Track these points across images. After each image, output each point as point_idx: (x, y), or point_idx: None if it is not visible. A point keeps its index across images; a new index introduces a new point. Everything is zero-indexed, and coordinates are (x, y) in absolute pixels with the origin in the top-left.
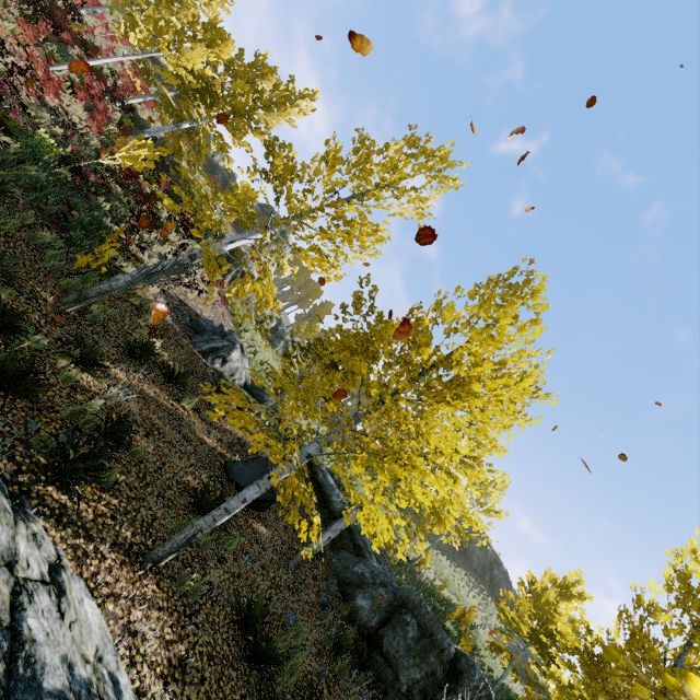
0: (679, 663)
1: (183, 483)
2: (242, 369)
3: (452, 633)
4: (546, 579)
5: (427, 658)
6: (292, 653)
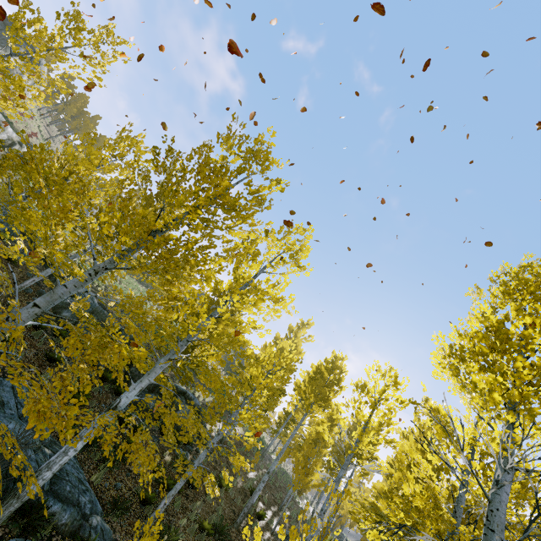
0: None
1: None
2: None
3: None
4: None
5: None
6: None
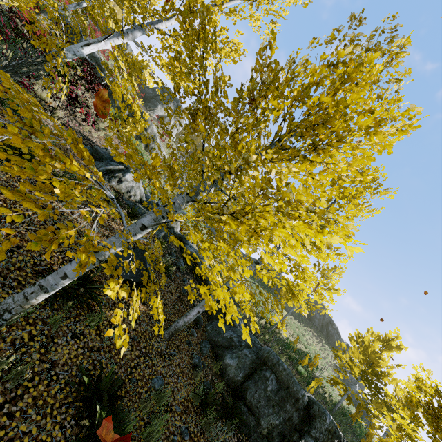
0: None
1: (42, 266)
2: (136, 188)
3: (303, 374)
4: (368, 334)
5: (284, 407)
6: (153, 418)
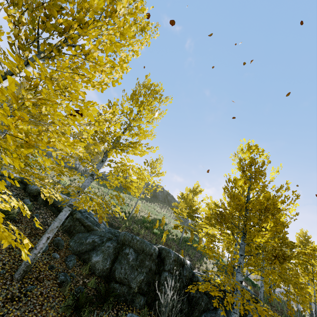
0: (248, 198)
1: None
2: None
3: (158, 233)
4: (186, 191)
5: (144, 265)
6: None
